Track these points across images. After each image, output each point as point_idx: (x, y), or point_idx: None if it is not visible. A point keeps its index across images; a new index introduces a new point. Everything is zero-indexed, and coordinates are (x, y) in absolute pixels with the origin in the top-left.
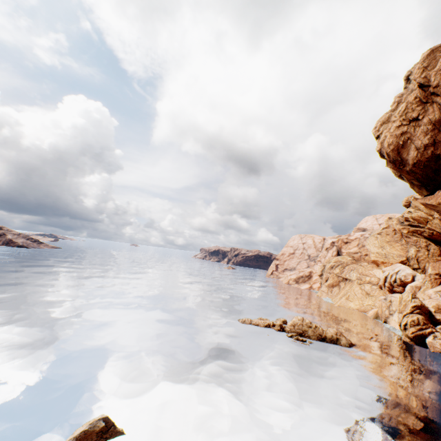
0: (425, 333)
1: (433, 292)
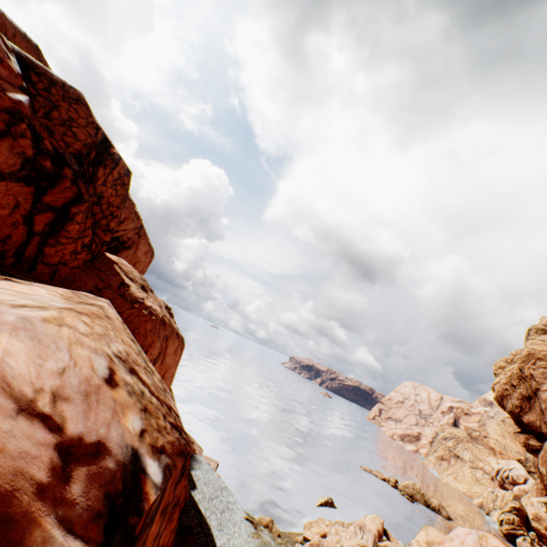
0: (517, 533)
1: (536, 501)
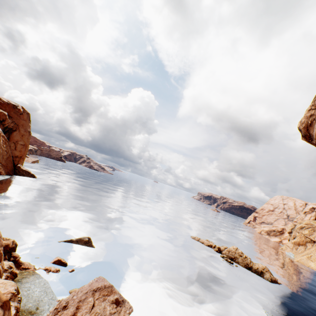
0: None
1: None
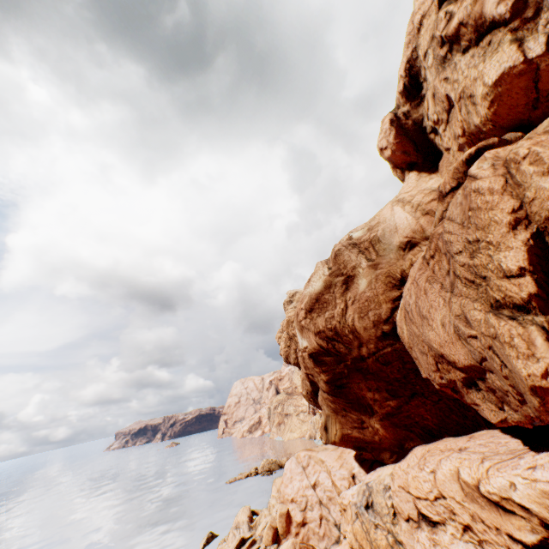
0: None
1: None
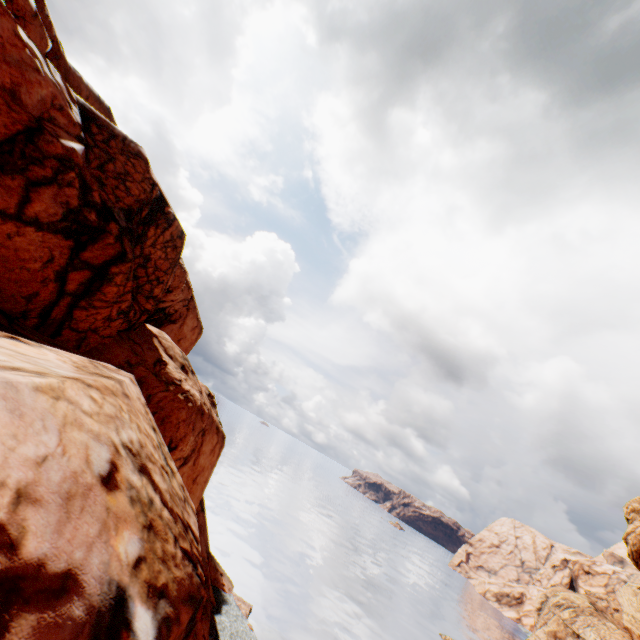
0: None
1: None
